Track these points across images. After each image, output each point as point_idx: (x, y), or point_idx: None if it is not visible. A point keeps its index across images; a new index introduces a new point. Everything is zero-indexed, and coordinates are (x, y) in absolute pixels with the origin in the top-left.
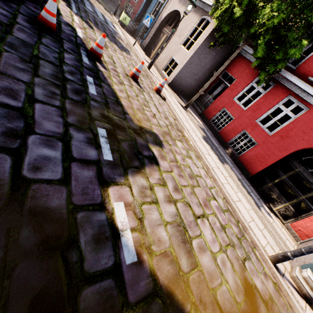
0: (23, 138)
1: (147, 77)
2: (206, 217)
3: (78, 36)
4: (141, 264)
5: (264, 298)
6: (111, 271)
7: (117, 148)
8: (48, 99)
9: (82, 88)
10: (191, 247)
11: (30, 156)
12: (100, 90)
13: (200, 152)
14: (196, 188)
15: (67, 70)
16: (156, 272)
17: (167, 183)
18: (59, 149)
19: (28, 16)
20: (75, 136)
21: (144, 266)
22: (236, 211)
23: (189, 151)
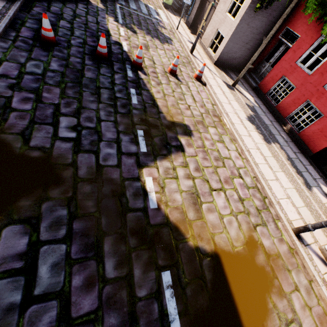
0: (98, 145)
1: (188, 63)
2: (223, 191)
3: (124, 51)
4: (159, 210)
5: (268, 252)
6: (142, 209)
7: (150, 143)
8: (107, 117)
9: (127, 101)
10: (200, 207)
11: (102, 154)
12: (140, 98)
13: (236, 135)
14: (220, 168)
15: (117, 90)
16: (169, 215)
17: (189, 165)
18: (115, 148)
19: (90, 54)
20: (123, 139)
21: (161, 211)
22: (265, 188)
23: (222, 136)
